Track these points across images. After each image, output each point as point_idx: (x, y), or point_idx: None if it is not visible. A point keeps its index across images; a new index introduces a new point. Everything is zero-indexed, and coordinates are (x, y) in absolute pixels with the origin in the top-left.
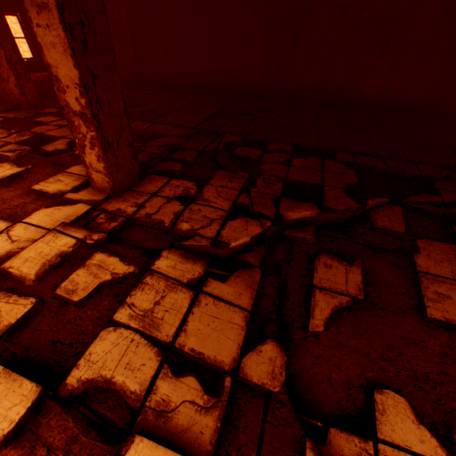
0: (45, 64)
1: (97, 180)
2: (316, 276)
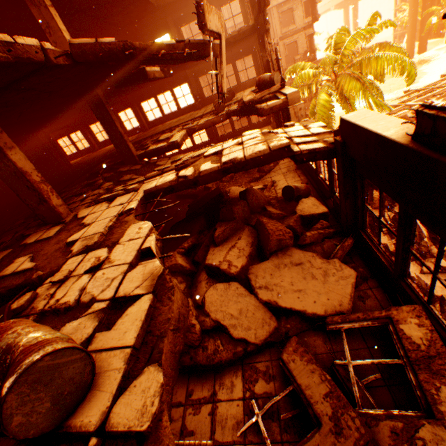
0: None
1: (64, 211)
2: (127, 179)
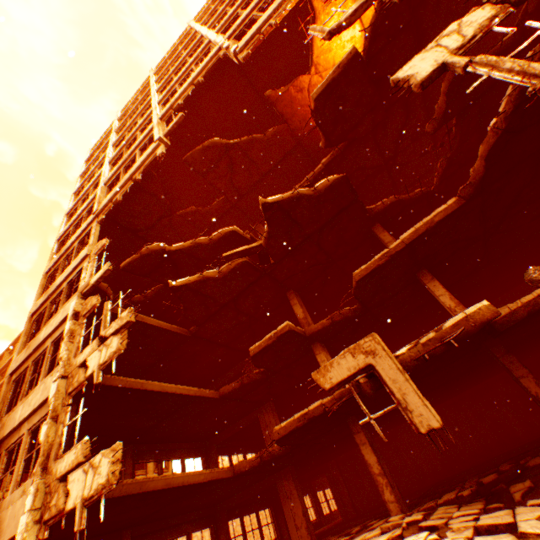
0: (283, 539)
1: (392, 508)
2: (510, 490)
